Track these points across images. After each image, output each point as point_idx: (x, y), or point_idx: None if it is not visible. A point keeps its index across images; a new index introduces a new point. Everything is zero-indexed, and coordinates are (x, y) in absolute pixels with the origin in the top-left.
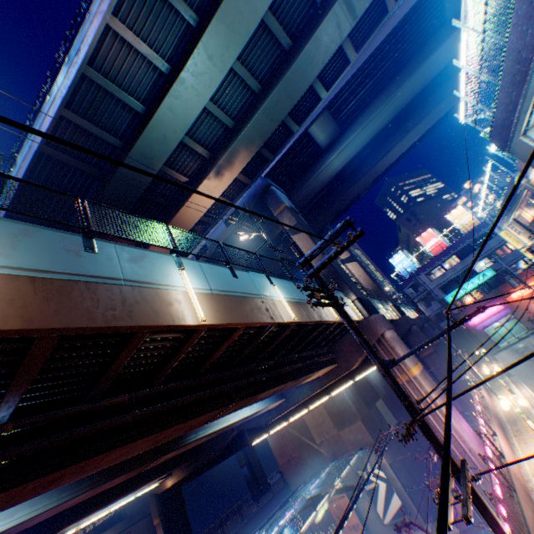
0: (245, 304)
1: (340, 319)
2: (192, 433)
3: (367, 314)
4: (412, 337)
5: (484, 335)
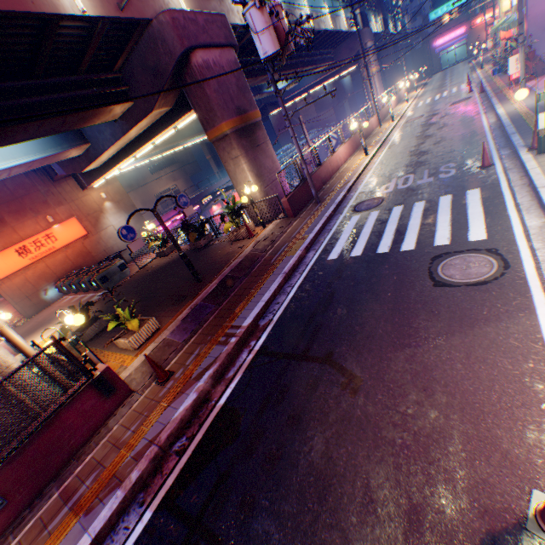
0: (318, 20)
1: (347, 31)
2: (265, 90)
3: (362, 29)
4: (384, 52)
5: (437, 59)
